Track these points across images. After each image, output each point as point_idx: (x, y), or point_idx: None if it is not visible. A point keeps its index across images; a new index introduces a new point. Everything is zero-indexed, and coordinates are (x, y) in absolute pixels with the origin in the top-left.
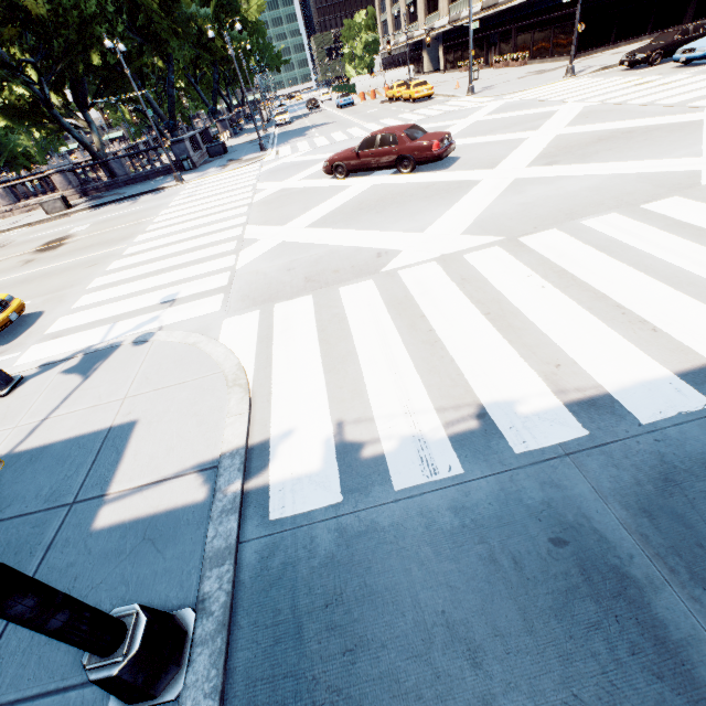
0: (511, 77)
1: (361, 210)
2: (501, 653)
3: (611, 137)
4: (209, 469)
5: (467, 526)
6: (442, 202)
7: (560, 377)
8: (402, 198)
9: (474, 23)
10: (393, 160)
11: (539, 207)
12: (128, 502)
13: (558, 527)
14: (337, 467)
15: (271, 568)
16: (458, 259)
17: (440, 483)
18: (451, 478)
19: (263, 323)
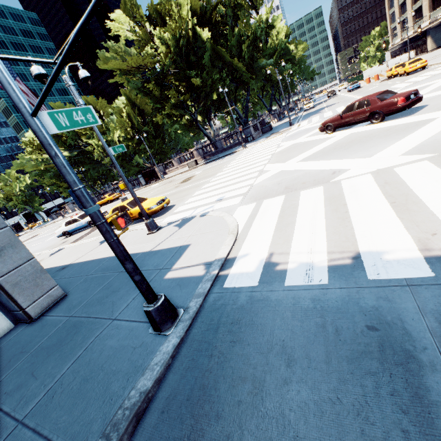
0: None
1: (334, 149)
2: (305, 366)
3: None
4: (208, 264)
5: (316, 308)
6: (396, 137)
7: (431, 241)
8: (366, 138)
9: None
10: (366, 116)
11: None
12: (177, 271)
13: (376, 321)
14: (261, 271)
15: (216, 304)
16: (388, 171)
17: (311, 286)
18: (319, 285)
19: (255, 208)
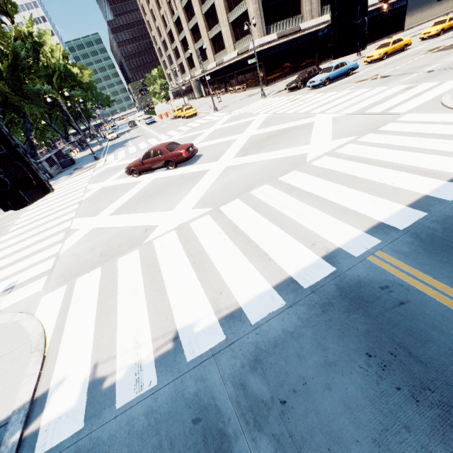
0: (237, 99)
1: (143, 198)
2: None
3: (275, 135)
4: (2, 426)
5: (151, 424)
6: (187, 187)
7: (220, 301)
8: (167, 186)
9: (208, 77)
10: (163, 163)
11: (234, 185)
12: None
13: (198, 410)
14: (85, 400)
15: None
16: (187, 227)
17: (143, 396)
18: (150, 390)
19: (66, 295)
